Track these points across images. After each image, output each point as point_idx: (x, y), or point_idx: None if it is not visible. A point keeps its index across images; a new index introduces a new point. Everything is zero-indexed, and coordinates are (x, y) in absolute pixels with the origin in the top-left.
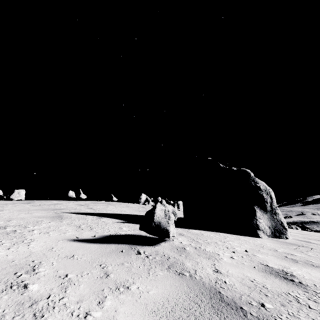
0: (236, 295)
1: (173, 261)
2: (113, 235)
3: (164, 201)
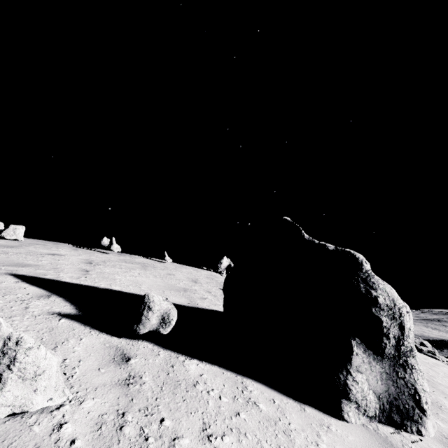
0: None
1: None
2: None
3: None
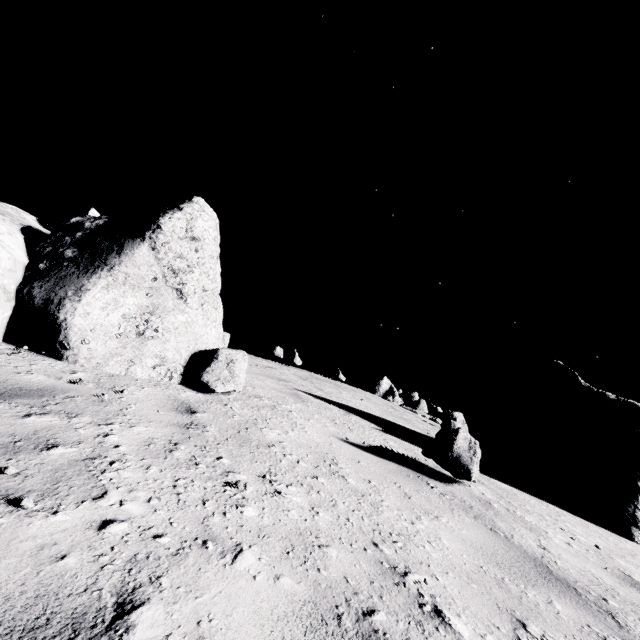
0: (569, 578)
1: (479, 513)
2: (383, 448)
3: (424, 402)
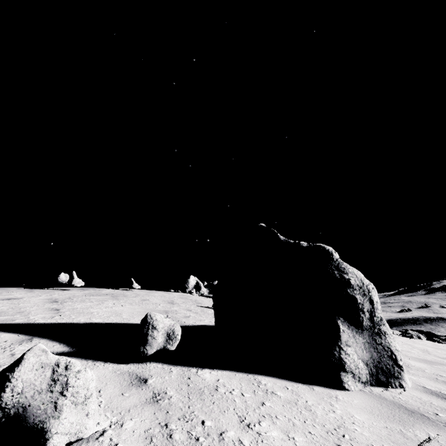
0: None
1: None
2: None
3: None
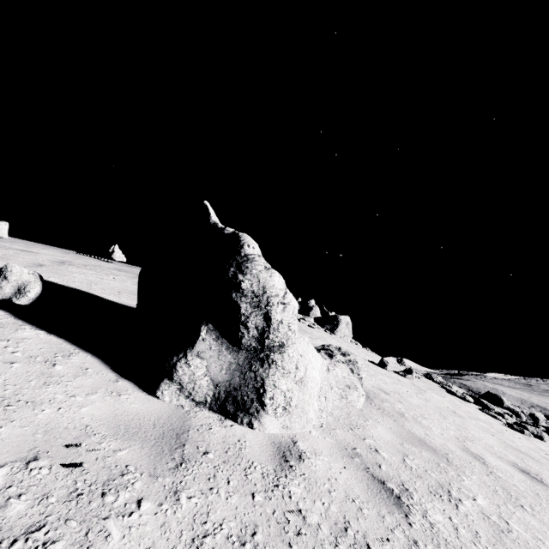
0: None
1: None
2: None
3: (316, 308)
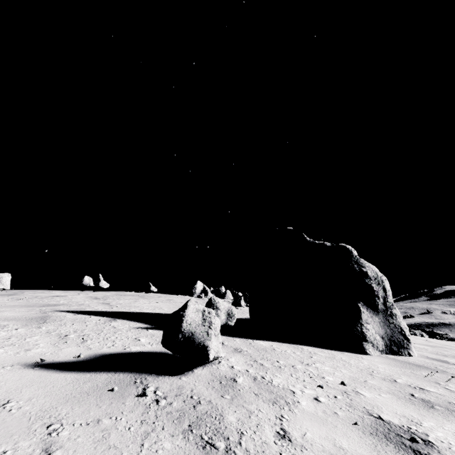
0: None
1: (204, 412)
2: (115, 353)
3: (229, 292)
